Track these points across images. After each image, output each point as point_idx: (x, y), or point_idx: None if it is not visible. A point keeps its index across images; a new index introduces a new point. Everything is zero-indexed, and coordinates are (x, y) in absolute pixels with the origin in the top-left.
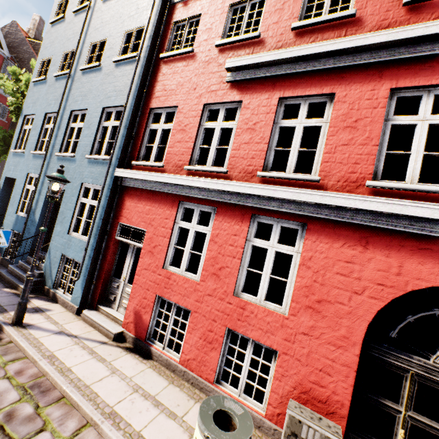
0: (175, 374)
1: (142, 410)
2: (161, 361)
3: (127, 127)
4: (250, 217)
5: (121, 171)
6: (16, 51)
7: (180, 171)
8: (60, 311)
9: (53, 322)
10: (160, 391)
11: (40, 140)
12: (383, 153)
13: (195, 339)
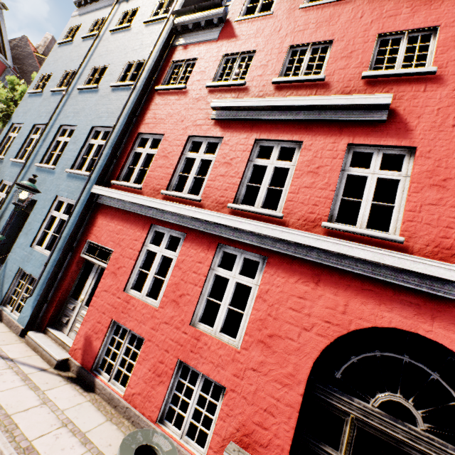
0: (116, 411)
1: (65, 447)
2: (104, 394)
3: (112, 147)
4: (216, 246)
5: (99, 188)
6: (20, 63)
7: (156, 194)
8: (2, 331)
9: None
10: (94, 427)
11: (22, 149)
12: (339, 198)
13: (144, 370)
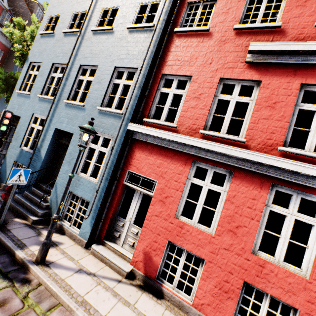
0: (188, 315)
1: None
2: (173, 301)
3: (141, 88)
4: (270, 185)
5: (135, 126)
6: (12, 5)
7: (194, 133)
8: (70, 244)
9: (70, 258)
10: None
11: (45, 86)
12: None
13: (210, 286)
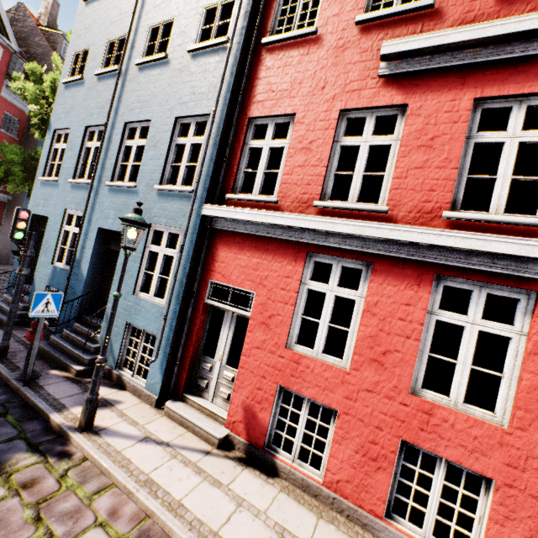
0: (317, 501)
1: None
2: (293, 480)
3: (217, 146)
4: (433, 279)
5: (213, 208)
6: (25, 44)
7: (305, 208)
8: (133, 403)
9: (131, 422)
10: (312, 533)
11: (79, 164)
12: None
13: (348, 452)
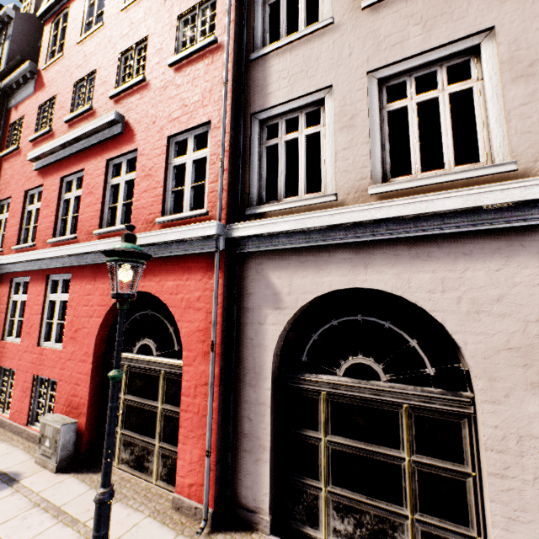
0: (5, 430)
1: None
2: None
3: None
4: (46, 278)
5: None
6: None
7: (12, 252)
8: None
9: None
10: None
11: None
12: (107, 208)
13: (18, 393)
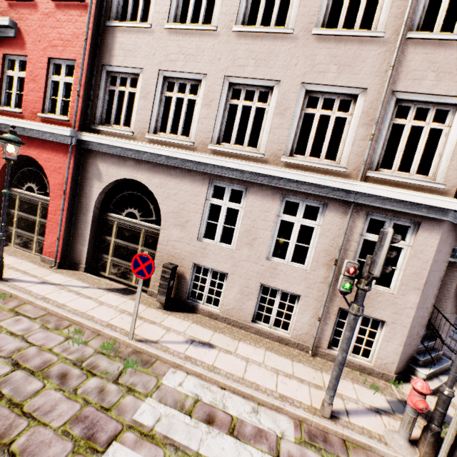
0: None
1: None
2: None
3: None
4: None
5: None
6: None
7: None
8: None
9: None
10: None
11: None
12: (5, 91)
13: None
